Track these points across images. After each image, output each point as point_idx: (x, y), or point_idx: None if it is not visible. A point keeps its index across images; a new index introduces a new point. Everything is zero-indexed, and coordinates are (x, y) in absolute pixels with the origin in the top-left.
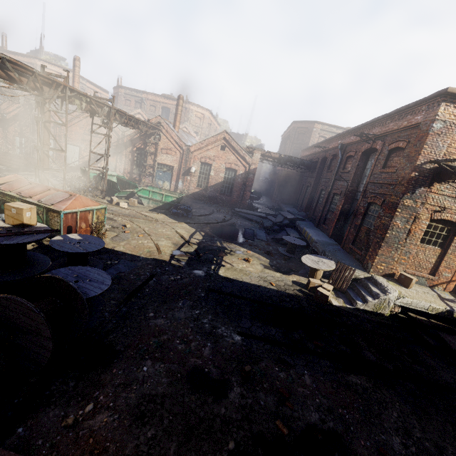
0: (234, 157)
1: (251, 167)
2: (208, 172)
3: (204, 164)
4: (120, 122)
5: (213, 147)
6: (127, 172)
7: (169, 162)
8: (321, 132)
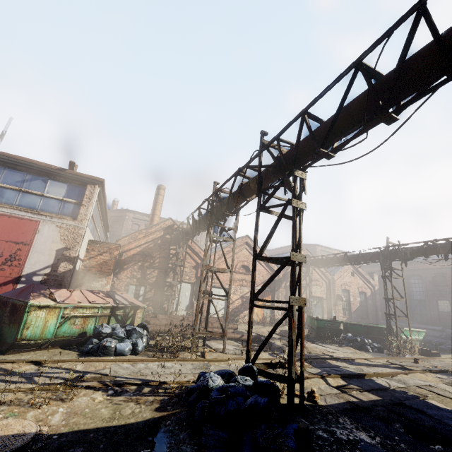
0: (361, 281)
1: (375, 288)
2: (347, 298)
3: (343, 290)
4: (371, 261)
5: (346, 274)
6: (282, 313)
7: (319, 293)
8: (321, 252)
